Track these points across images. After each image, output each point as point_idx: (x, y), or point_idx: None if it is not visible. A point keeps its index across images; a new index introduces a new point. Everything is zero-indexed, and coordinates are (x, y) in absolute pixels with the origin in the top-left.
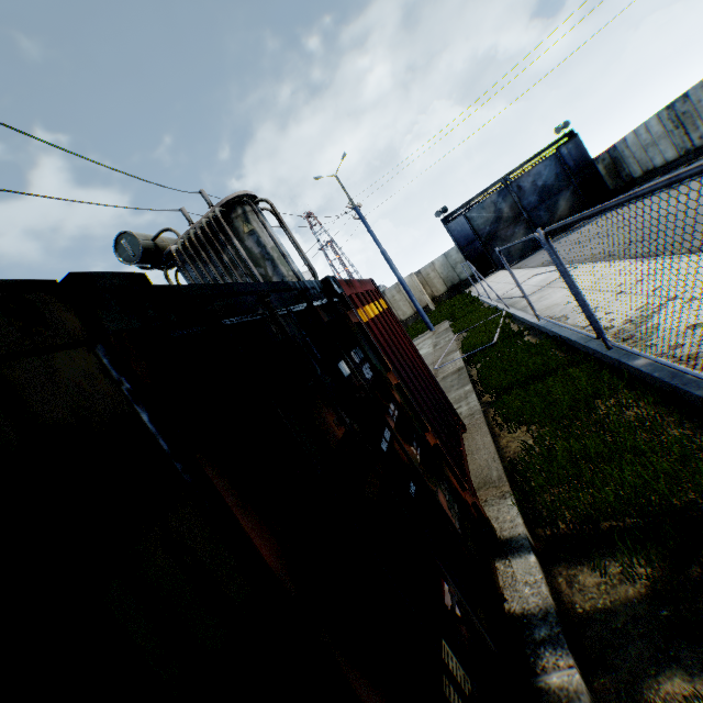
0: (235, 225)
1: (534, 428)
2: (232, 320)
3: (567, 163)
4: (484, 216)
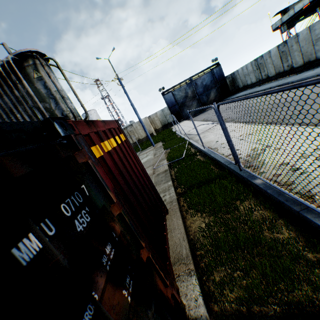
0: (27, 71)
1: (205, 215)
2: None
3: (215, 76)
4: (180, 94)
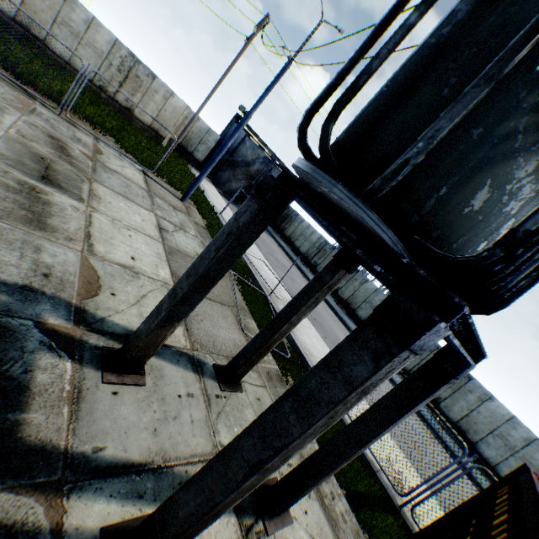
0: None
1: None
2: None
3: None
4: (248, 153)
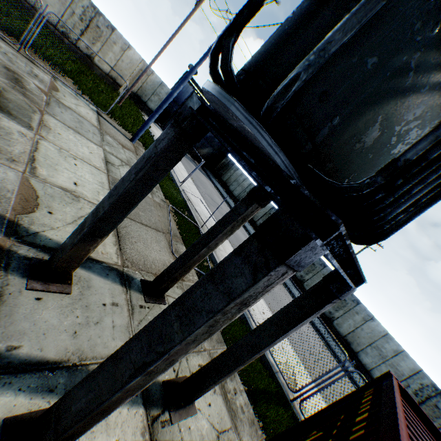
0: None
1: None
2: None
3: None
4: (195, 107)
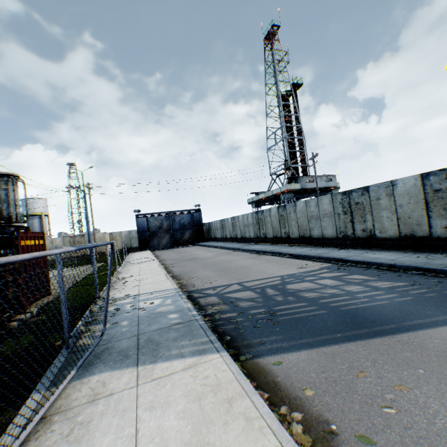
0: (0, 183)
1: None
2: None
3: (194, 219)
4: (155, 223)
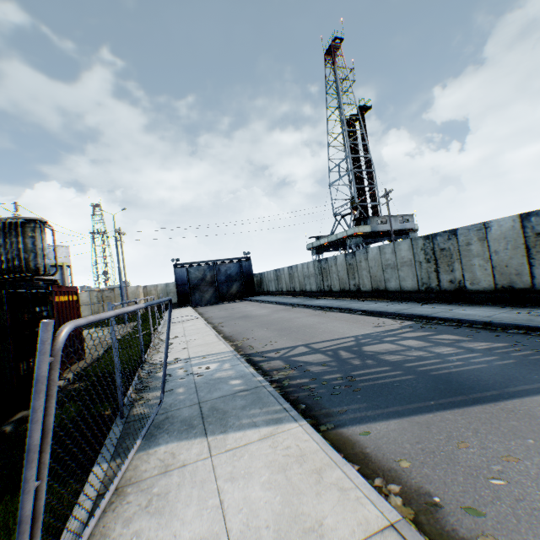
0: (27, 230)
1: None
2: (19, 290)
3: (243, 269)
4: (197, 274)
